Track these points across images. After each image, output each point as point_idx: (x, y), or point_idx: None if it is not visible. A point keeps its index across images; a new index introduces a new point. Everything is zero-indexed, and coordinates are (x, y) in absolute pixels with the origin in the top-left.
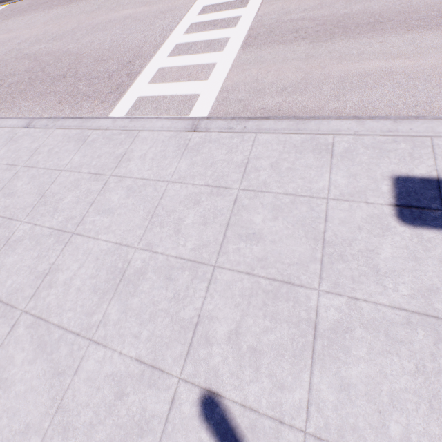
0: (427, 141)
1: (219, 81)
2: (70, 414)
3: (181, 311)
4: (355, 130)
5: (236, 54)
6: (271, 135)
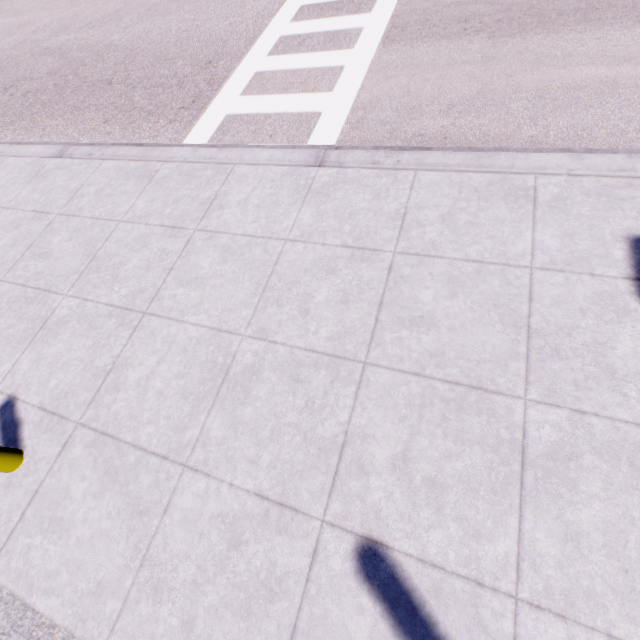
0: None
1: (351, 94)
2: (163, 569)
3: (319, 427)
4: (568, 168)
5: (374, 53)
6: (439, 173)
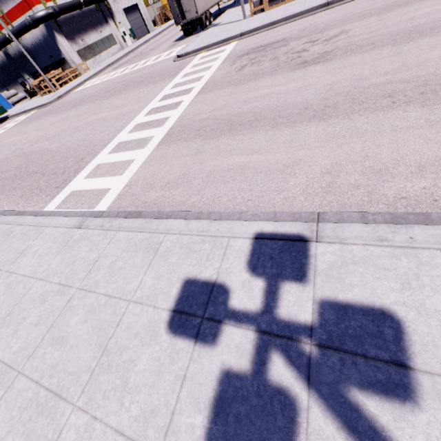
0: (225, 242)
1: (129, 176)
2: None
3: None
4: (181, 229)
5: (151, 151)
6: (126, 232)
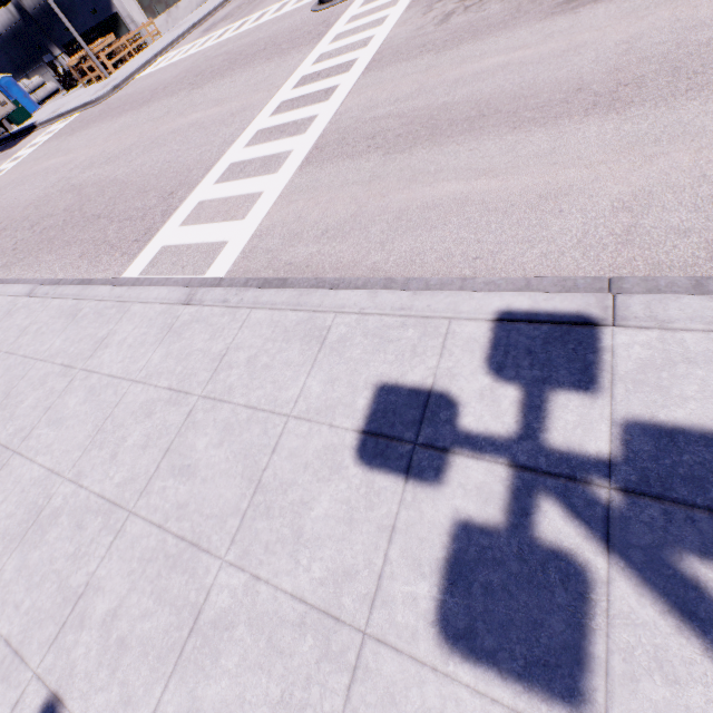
0: (443, 327)
1: (257, 221)
2: None
3: (73, 576)
4: (362, 306)
5: (291, 177)
6: (267, 311)
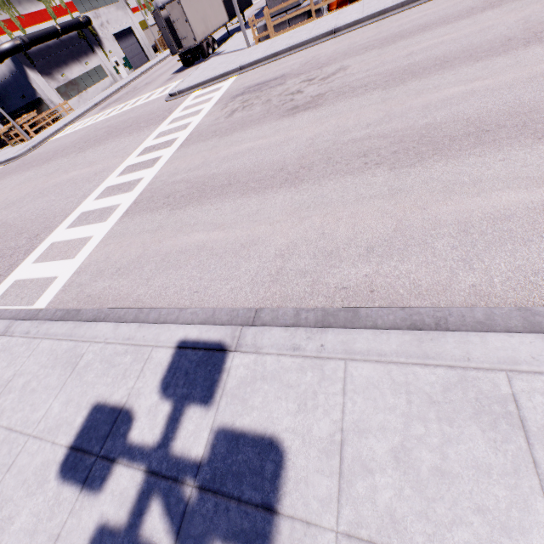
0: (147, 353)
1: (81, 260)
2: None
3: None
4: (107, 336)
5: (113, 224)
6: (51, 341)
